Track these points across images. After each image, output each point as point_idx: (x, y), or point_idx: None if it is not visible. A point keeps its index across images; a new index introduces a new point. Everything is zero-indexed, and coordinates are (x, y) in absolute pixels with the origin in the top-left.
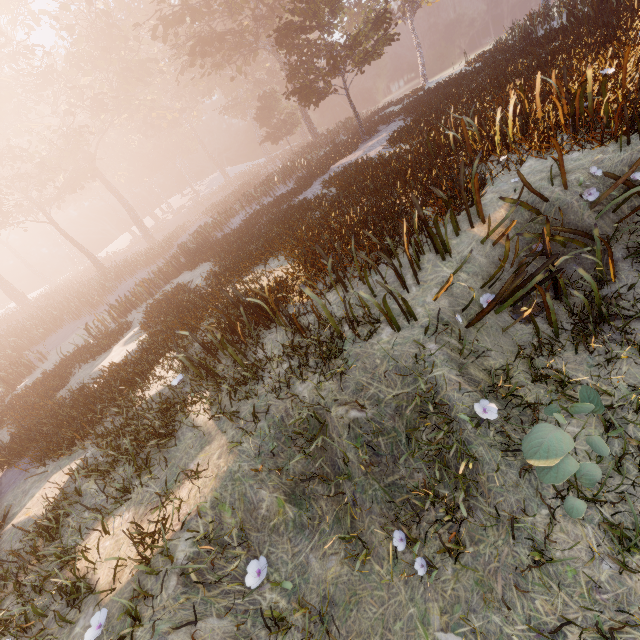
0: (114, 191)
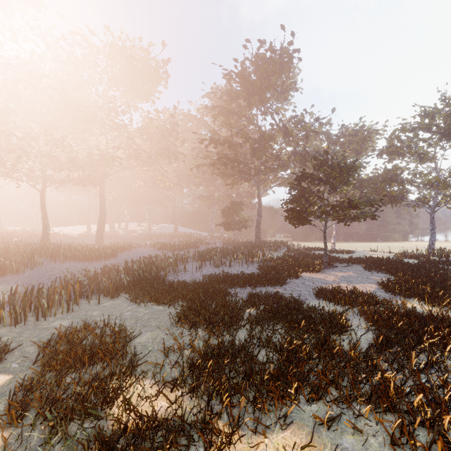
0: (103, 199)
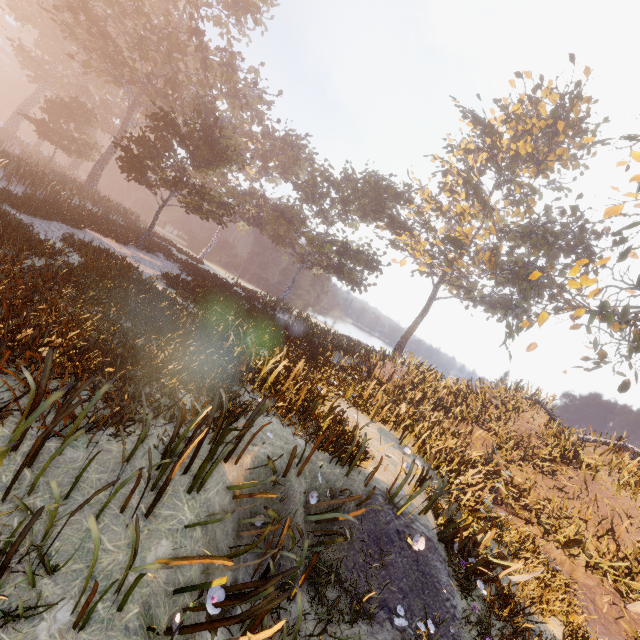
0: None
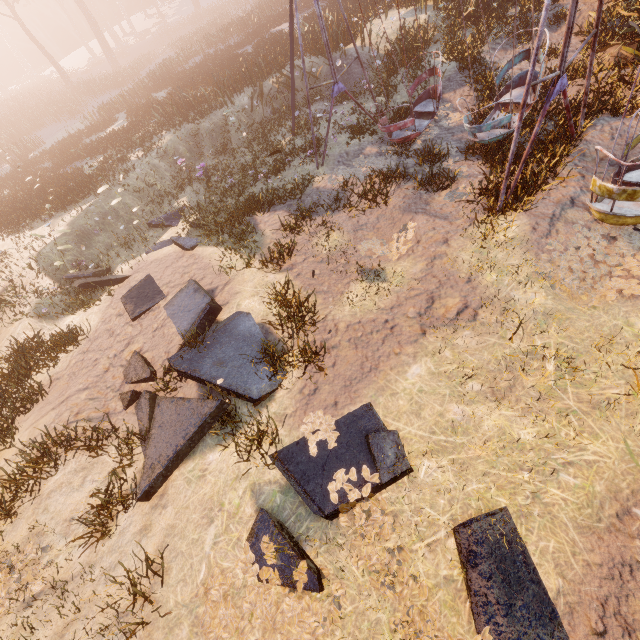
0: None
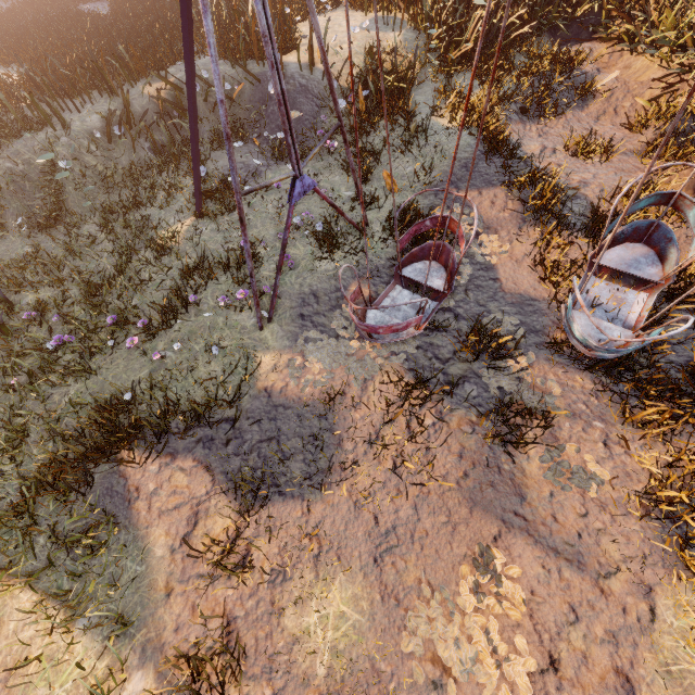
0: None
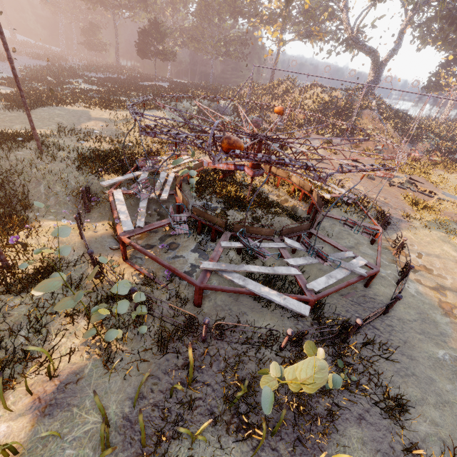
0: None
